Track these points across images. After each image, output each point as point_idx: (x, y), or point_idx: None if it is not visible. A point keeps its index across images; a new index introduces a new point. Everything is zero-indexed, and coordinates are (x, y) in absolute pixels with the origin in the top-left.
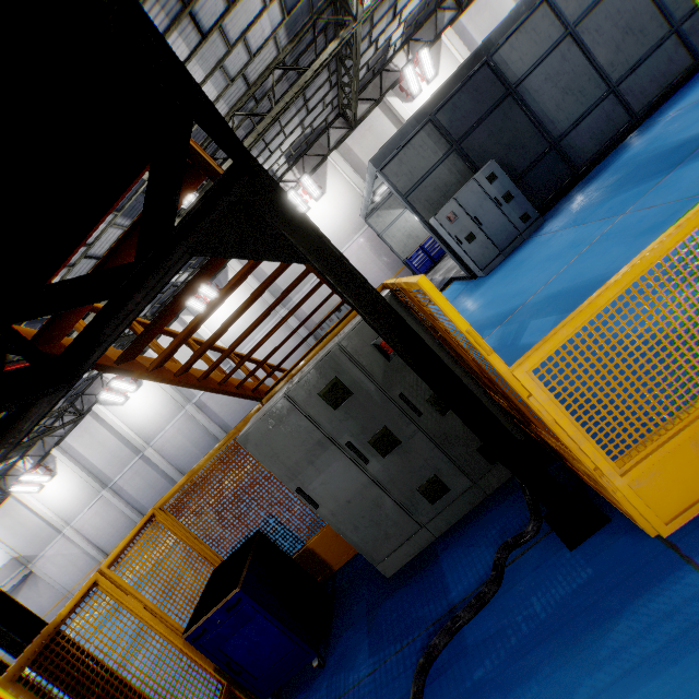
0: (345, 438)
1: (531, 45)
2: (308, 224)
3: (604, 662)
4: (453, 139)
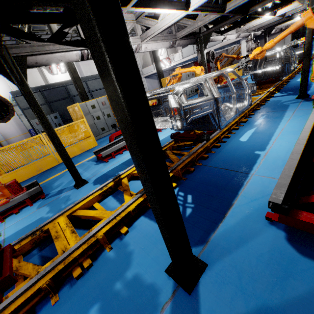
0: None
1: None
2: None
3: None
4: (47, 100)
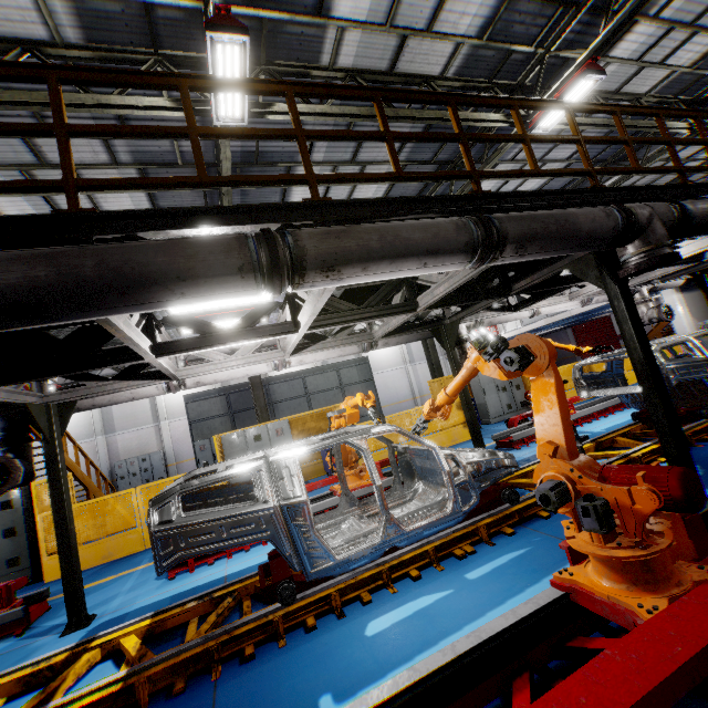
0: None
1: (289, 390)
2: None
3: None
4: (232, 409)
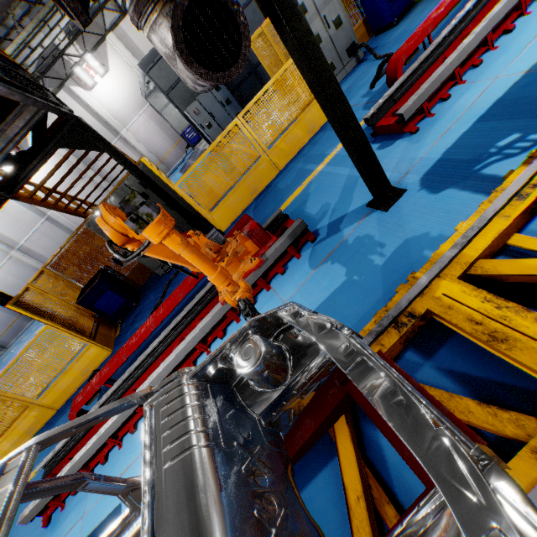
0: None
1: None
2: (103, 139)
3: None
4: None
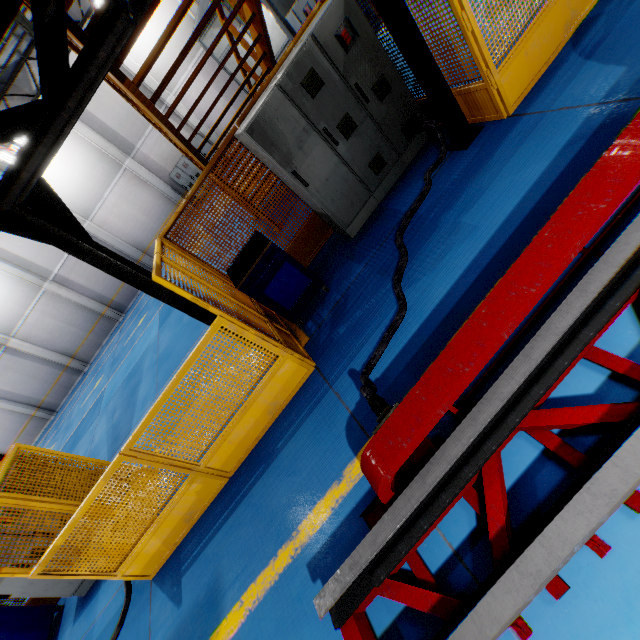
0: (322, 125)
1: None
2: None
3: (493, 166)
4: None
